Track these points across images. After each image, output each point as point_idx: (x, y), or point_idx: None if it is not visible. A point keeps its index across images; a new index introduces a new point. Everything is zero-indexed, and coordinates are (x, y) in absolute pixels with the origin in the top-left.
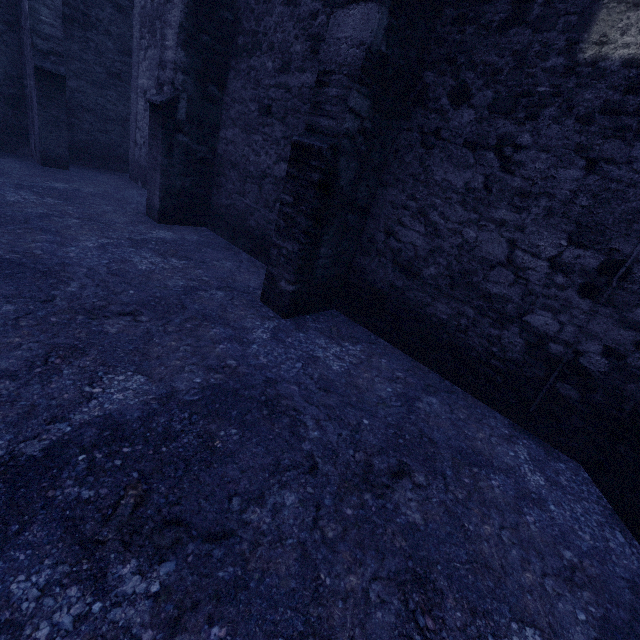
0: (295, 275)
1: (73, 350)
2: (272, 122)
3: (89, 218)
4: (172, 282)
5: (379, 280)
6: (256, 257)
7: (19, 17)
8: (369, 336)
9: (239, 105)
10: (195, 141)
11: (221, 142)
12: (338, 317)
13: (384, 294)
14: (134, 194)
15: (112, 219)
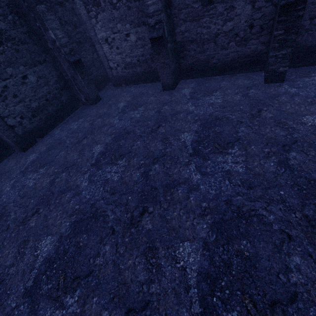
0: (289, 62)
1: (280, 123)
2: (214, 6)
3: (163, 104)
4: (236, 98)
5: (309, 42)
6: (222, 74)
7: (44, 45)
8: (310, 68)
9: (185, 10)
10: (171, 43)
11: (178, 35)
12: (289, 70)
13: (313, 46)
14: (135, 89)
15: (166, 99)
